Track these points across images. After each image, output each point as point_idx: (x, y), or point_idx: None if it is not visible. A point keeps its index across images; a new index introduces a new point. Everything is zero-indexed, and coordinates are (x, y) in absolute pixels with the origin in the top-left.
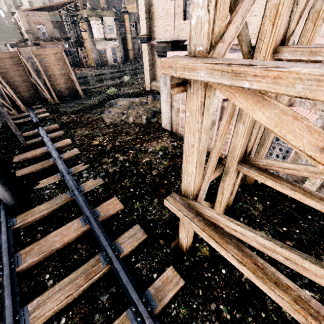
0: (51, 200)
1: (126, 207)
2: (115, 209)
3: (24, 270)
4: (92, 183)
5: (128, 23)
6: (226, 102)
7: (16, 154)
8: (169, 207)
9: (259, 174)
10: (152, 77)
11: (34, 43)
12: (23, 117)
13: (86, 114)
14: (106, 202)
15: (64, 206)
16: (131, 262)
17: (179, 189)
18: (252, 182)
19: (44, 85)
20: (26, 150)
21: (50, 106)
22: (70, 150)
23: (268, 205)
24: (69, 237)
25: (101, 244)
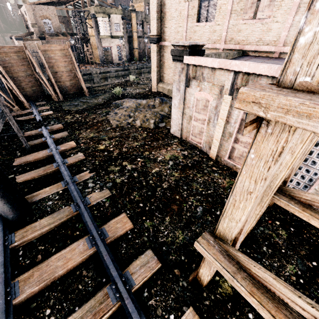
0: (54, 213)
1: (135, 226)
2: (124, 228)
3: (22, 302)
4: (99, 195)
5: (135, 21)
6: None
7: (18, 156)
8: (201, 252)
9: (302, 211)
10: (159, 78)
11: (39, 37)
12: (26, 114)
13: (91, 114)
14: (114, 220)
15: (67, 221)
16: (143, 298)
17: (192, 206)
18: (273, 203)
19: (48, 81)
20: (28, 151)
21: (54, 103)
22: (74, 154)
23: (292, 232)
24: (74, 262)
25: (110, 274)
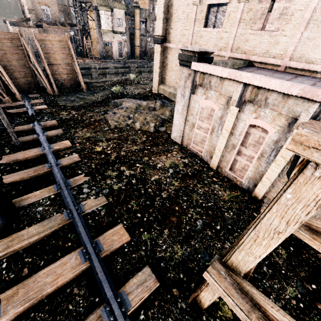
0: (44, 221)
1: (132, 238)
2: (120, 241)
3: None
4: (94, 202)
5: (138, 18)
6: (253, 128)
7: (6, 152)
8: (211, 283)
9: (312, 239)
10: (161, 80)
11: (36, 24)
12: (17, 106)
13: (88, 112)
14: (110, 231)
15: (59, 230)
16: None
17: (192, 219)
18: None
19: (43, 72)
20: (18, 148)
21: (49, 97)
22: (68, 155)
23: (291, 251)
24: (64, 278)
25: (104, 293)
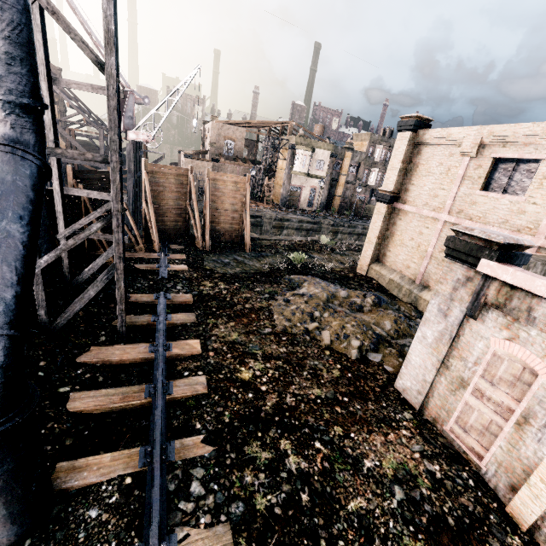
0: None
1: None
2: None
3: None
4: (204, 541)
5: (348, 162)
6: None
7: (99, 340)
8: None
9: None
10: (376, 255)
11: (213, 158)
12: (149, 260)
13: (244, 289)
14: None
15: None
16: None
17: None
18: None
19: (200, 214)
20: (119, 337)
21: (195, 252)
22: (190, 373)
23: None
24: None
25: None
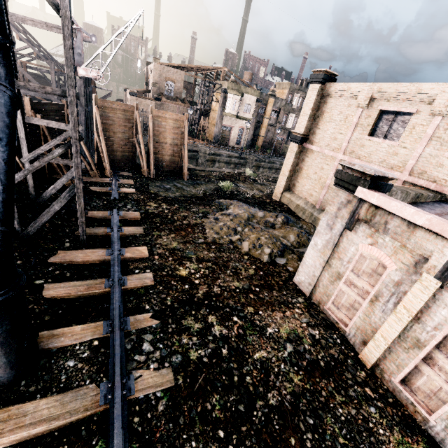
0: (68, 393)
1: None
2: None
3: None
4: (153, 378)
5: (271, 107)
6: None
7: (64, 246)
8: None
9: None
10: (288, 185)
11: (155, 97)
12: (102, 184)
13: (183, 209)
14: None
15: (82, 422)
16: None
17: None
18: None
19: (145, 147)
20: (81, 244)
21: (141, 178)
22: (140, 271)
23: None
24: None
25: None
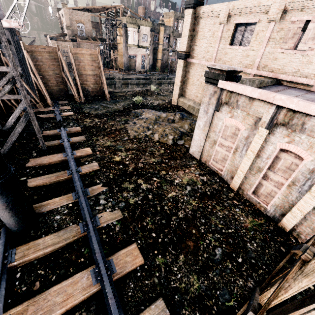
0: (60, 231)
1: (146, 261)
2: (134, 264)
3: None
4: (110, 216)
5: (162, 34)
6: (285, 153)
7: (33, 156)
8: None
9: None
10: (181, 92)
11: (71, 39)
12: (47, 112)
13: (110, 120)
14: (124, 250)
15: (73, 243)
16: None
17: (210, 246)
18: None
19: (73, 80)
20: (44, 153)
21: (76, 104)
22: (89, 162)
23: None
24: (74, 300)
25: None
